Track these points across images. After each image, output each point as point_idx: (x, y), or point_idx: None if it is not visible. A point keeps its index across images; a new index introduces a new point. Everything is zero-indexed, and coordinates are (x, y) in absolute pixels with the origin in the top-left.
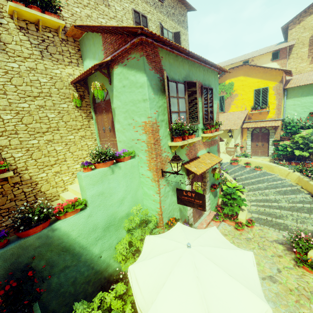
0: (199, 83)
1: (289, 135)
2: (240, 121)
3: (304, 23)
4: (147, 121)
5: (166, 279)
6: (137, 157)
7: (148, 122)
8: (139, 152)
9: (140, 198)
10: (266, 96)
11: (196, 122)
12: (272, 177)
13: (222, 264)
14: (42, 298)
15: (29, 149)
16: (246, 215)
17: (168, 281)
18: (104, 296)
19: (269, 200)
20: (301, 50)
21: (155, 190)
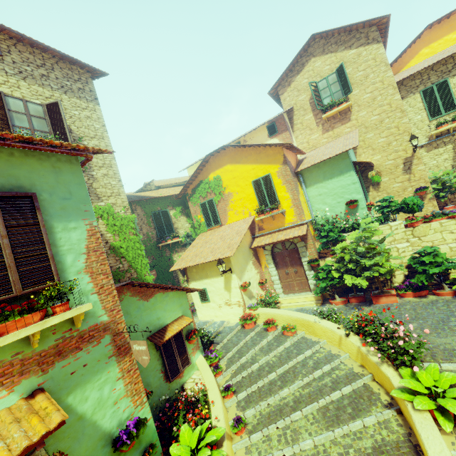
0: None
1: (330, 247)
2: (238, 238)
3: (296, 84)
4: None
5: None
6: None
7: None
8: None
9: None
10: (272, 188)
11: None
12: (315, 353)
13: None
14: None
15: None
16: None
17: None
18: None
19: None
20: (304, 117)
21: None
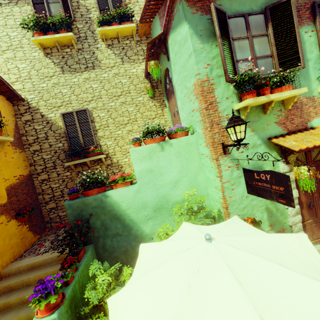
0: (307, 1)
1: None
2: None
3: None
4: (195, 81)
5: (154, 268)
6: (195, 133)
7: (196, 82)
8: (196, 126)
9: (202, 184)
10: None
11: (296, 65)
12: None
13: (260, 291)
14: (99, 253)
15: (116, 138)
16: None
17: (154, 272)
18: (123, 268)
19: None
20: None
21: (215, 172)
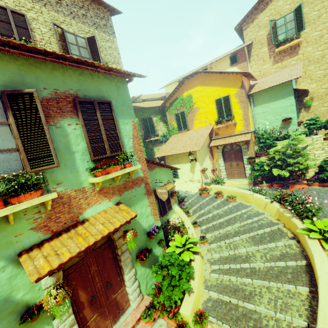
0: (68, 94)
1: (265, 150)
2: (202, 139)
3: (258, 21)
4: None
5: None
6: None
7: None
8: None
9: None
10: (229, 105)
11: (50, 163)
12: (248, 211)
13: None
14: None
15: None
16: (197, 300)
17: None
18: None
19: (238, 257)
20: (260, 50)
21: None
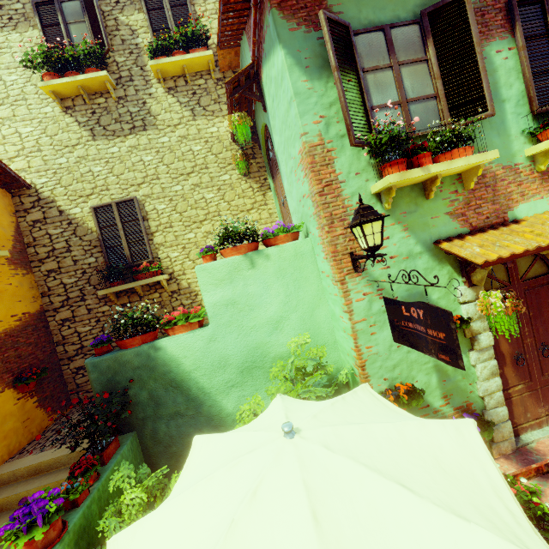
0: None
1: None
2: None
3: None
4: (301, 146)
5: (193, 484)
6: (310, 235)
7: (303, 148)
8: (309, 223)
9: (324, 325)
10: None
11: (479, 111)
12: None
13: (350, 537)
14: (147, 446)
15: (186, 246)
16: None
17: (189, 492)
18: (172, 477)
19: None
20: None
21: (341, 304)
